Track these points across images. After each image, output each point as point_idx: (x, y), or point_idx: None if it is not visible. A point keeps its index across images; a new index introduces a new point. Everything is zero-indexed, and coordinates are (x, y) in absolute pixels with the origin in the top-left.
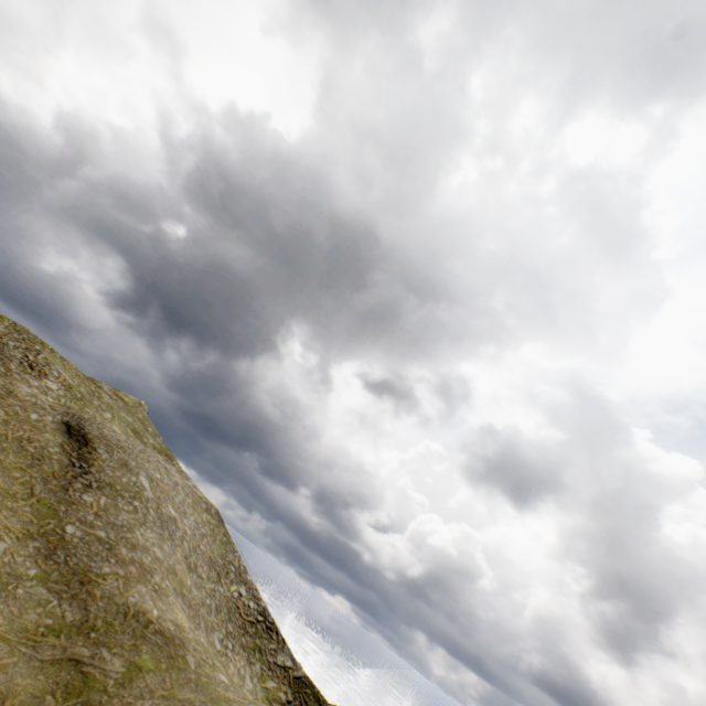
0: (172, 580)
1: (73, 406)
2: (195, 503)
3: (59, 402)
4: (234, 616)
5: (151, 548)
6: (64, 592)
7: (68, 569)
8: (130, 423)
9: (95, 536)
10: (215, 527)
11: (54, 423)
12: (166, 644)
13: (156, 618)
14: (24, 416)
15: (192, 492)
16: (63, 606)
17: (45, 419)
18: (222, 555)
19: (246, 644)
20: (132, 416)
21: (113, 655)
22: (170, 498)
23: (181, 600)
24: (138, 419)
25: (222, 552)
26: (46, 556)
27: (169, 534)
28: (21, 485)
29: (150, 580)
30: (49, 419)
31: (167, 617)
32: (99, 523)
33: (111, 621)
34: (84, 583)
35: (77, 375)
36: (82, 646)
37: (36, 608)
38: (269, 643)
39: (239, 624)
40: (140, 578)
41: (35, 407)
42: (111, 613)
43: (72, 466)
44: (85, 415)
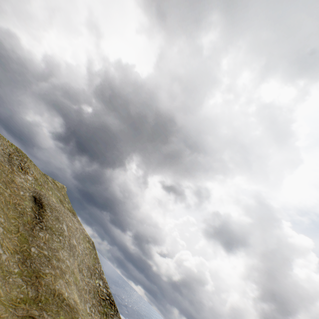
0: (73, 277)
1: (37, 188)
2: (84, 238)
3: (31, 186)
4: (96, 295)
5: (65, 261)
6: (29, 281)
7: (31, 270)
8: (59, 196)
9: (43, 254)
10: (91, 250)
11: (29, 196)
12: (70, 311)
13: (66, 297)
14: (18, 192)
15: (83, 232)
16: (28, 288)
17: (26, 194)
18: (93, 264)
19: (100, 310)
20: (60, 193)
21: (48, 315)
22: (74, 235)
23: (75, 287)
24: (62, 194)
25: (93, 262)
26: (22, 262)
27: (72, 253)
28: (14, 226)
29: (64, 277)
30: (27, 194)
31: (71, 296)
32: (45, 247)
33: (48, 297)
34: (37, 277)
35: (39, 173)
36: (35, 310)
37: (17, 288)
38: (110, 311)
39: (98, 300)
40: (60, 276)
41: (22, 188)
42: (48, 293)
43: (35, 218)
44: (42, 192)
